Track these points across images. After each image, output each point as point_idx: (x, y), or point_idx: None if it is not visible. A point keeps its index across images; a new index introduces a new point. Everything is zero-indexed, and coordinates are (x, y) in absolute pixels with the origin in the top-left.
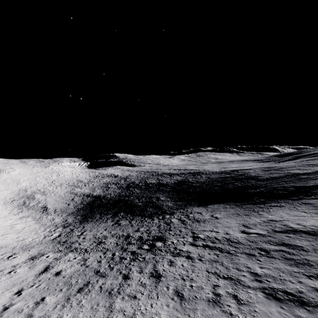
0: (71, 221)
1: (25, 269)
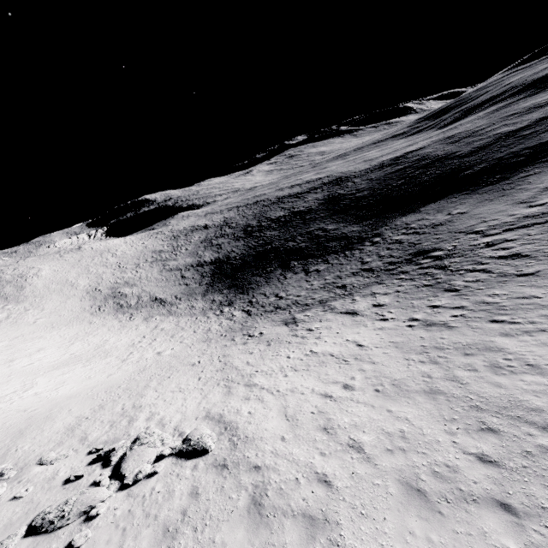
0: (223, 298)
1: (320, 324)
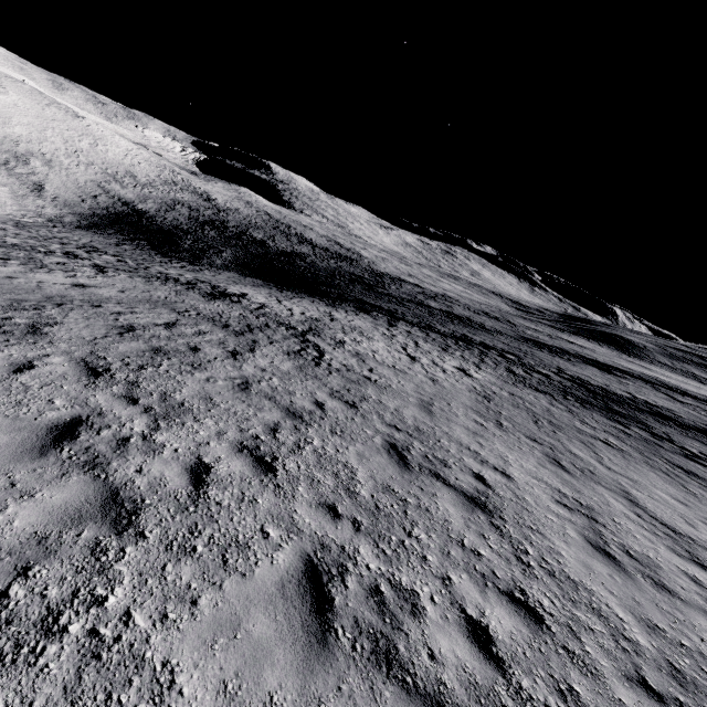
0: (69, 221)
1: None
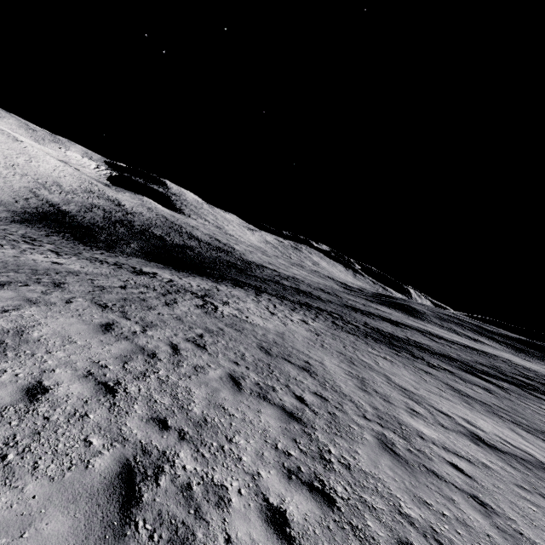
0: (4, 216)
1: None
